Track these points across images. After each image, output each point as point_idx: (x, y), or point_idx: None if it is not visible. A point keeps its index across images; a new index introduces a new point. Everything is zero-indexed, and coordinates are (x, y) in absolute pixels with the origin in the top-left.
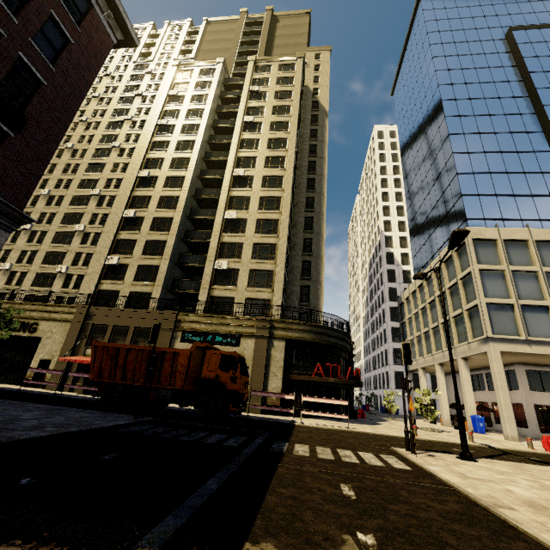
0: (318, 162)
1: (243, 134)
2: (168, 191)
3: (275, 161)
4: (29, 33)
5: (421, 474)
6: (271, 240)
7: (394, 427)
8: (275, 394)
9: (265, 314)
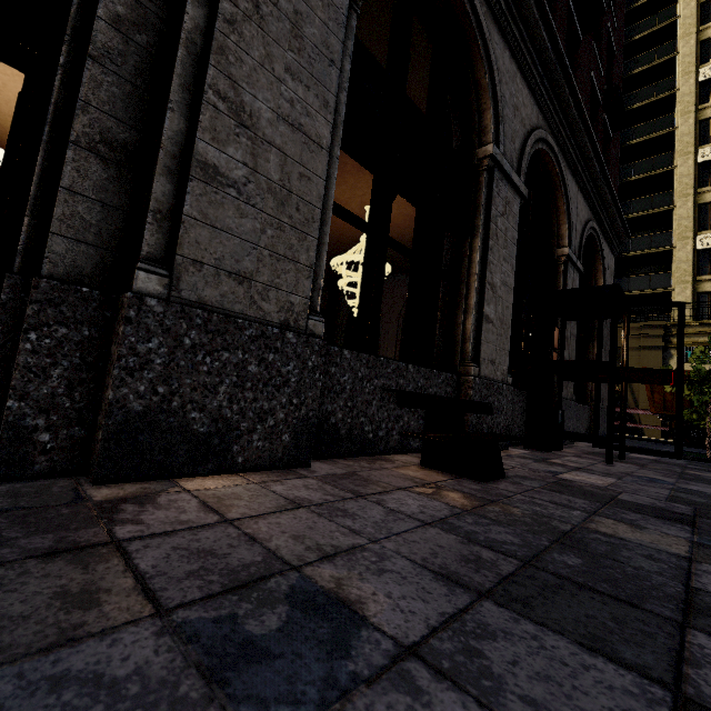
0: None
1: None
2: None
3: None
4: None
5: None
6: None
7: None
8: None
9: None
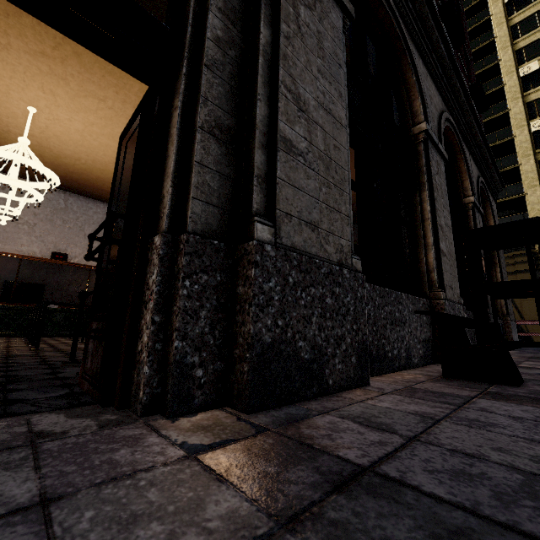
0: None
1: (510, 19)
2: None
3: None
4: None
5: None
6: None
7: None
8: None
9: None
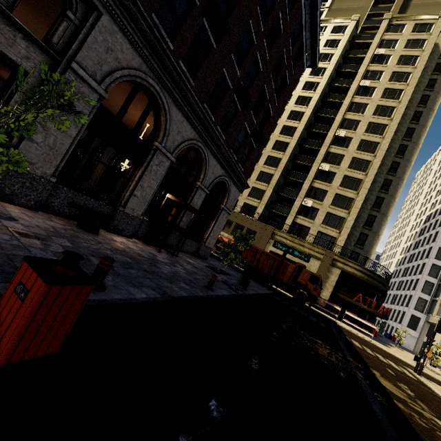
0: (417, 130)
1: (355, 97)
2: (282, 137)
3: (376, 128)
4: (275, 90)
5: (423, 384)
6: (351, 194)
7: (401, 354)
8: (328, 302)
9: (332, 249)
